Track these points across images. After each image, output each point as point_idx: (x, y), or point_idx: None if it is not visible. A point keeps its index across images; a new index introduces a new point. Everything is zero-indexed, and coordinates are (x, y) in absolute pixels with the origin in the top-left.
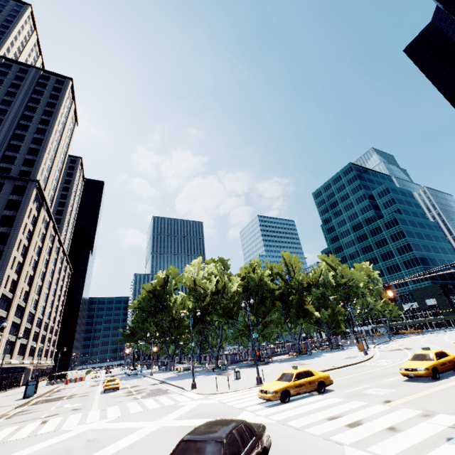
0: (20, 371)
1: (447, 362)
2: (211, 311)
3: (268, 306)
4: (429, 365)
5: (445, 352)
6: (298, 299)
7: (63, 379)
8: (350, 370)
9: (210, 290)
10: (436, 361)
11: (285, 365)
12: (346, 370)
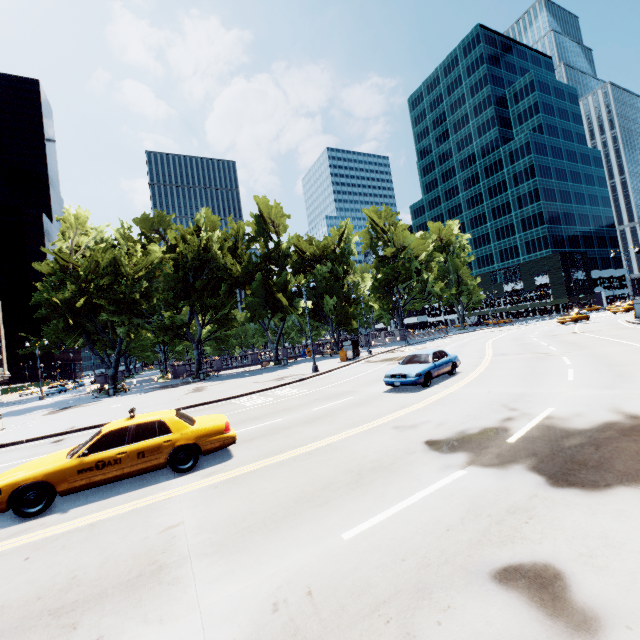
0: None
1: (129, 458)
2: (102, 306)
3: (223, 295)
4: (22, 478)
5: (166, 423)
6: (265, 282)
7: None
8: None
9: (86, 270)
10: (71, 461)
11: (175, 392)
12: None
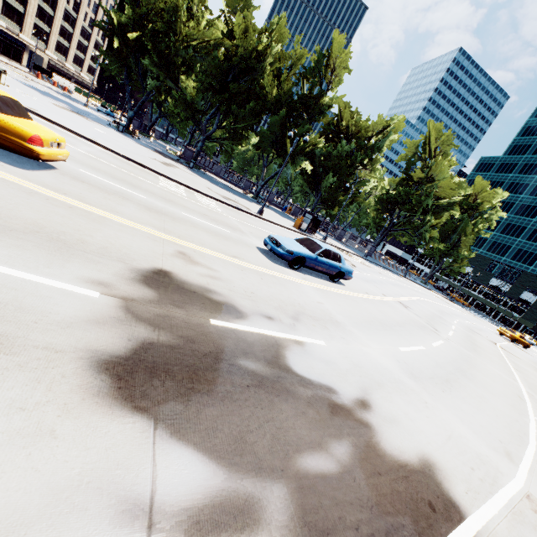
0: (16, 44)
1: None
2: (149, 52)
3: (249, 111)
4: None
5: None
6: (285, 121)
7: (49, 78)
8: (84, 145)
9: (150, 6)
10: None
11: (152, 155)
12: (85, 144)
